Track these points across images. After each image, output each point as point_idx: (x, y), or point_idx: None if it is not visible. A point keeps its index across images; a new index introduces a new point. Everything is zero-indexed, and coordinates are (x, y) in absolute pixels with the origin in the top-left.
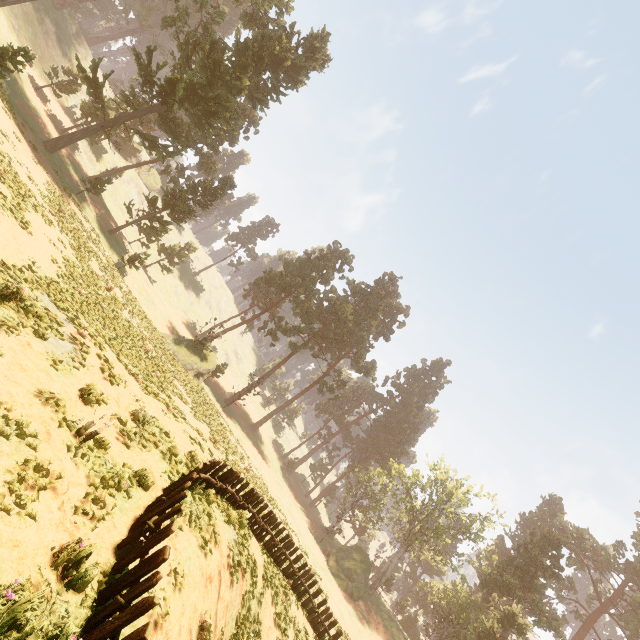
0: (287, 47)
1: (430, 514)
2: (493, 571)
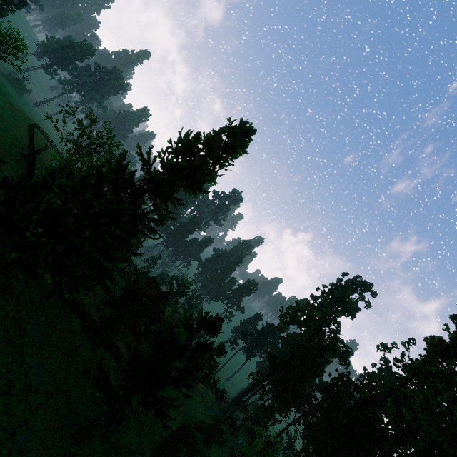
0: None
1: None
2: None
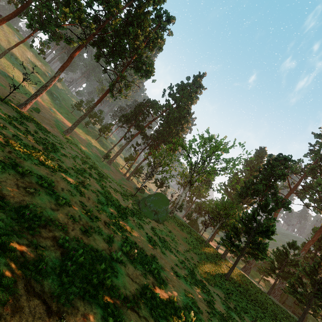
0: None
1: (204, 163)
2: (247, 185)
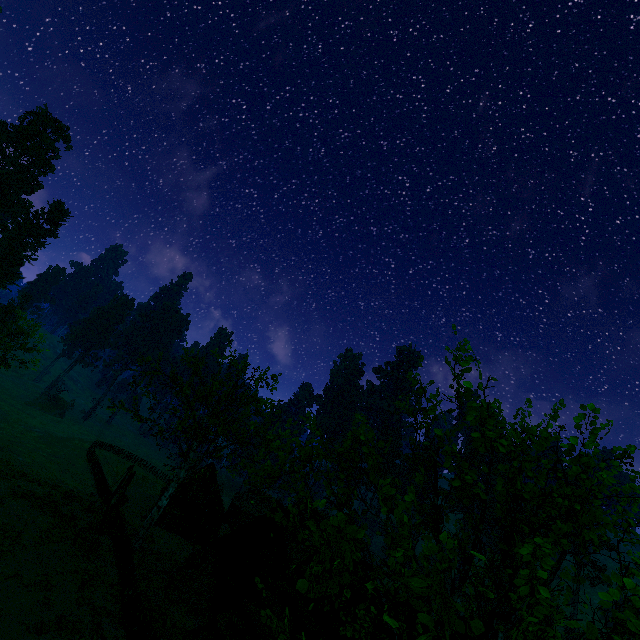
0: (39, 228)
1: None
2: None
